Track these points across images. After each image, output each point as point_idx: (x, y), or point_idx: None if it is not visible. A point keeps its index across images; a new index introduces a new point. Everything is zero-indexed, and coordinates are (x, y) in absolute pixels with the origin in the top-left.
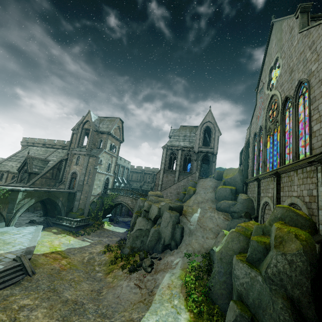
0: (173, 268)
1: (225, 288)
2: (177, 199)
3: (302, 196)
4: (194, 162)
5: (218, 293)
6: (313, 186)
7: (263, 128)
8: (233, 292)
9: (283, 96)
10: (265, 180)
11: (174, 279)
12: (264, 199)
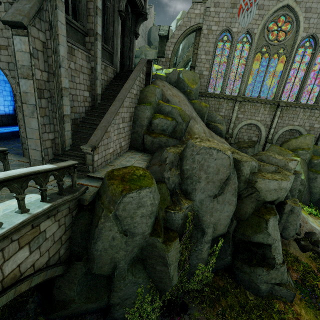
0: (302, 215)
1: (308, 193)
2: (167, 136)
3: (304, 126)
4: (118, 19)
5: (307, 199)
6: (316, 122)
7: (256, 39)
8: (319, 191)
9: (306, 27)
10: (252, 104)
11: (311, 220)
12: (250, 121)
